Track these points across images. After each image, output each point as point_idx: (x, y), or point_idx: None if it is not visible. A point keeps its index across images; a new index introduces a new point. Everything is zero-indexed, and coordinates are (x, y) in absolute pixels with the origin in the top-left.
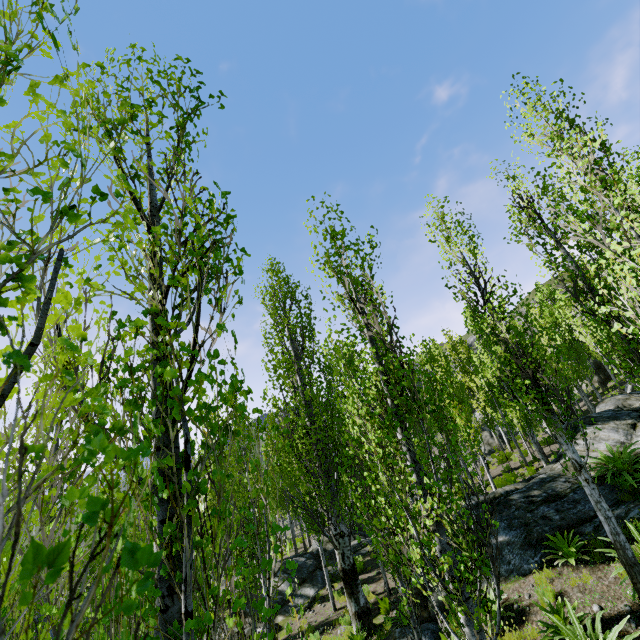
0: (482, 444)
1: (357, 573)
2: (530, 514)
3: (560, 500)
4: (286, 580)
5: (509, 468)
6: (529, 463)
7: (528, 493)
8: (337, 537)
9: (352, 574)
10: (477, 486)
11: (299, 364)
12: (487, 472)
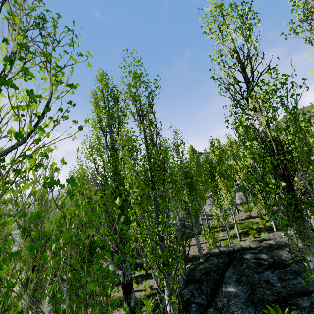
0: (238, 198)
1: (132, 286)
2: (257, 275)
3: (283, 269)
4: (112, 264)
5: (250, 216)
6: (263, 217)
7: (258, 255)
8: (122, 262)
9: (128, 287)
10: (229, 224)
11: (113, 147)
12: (235, 222)
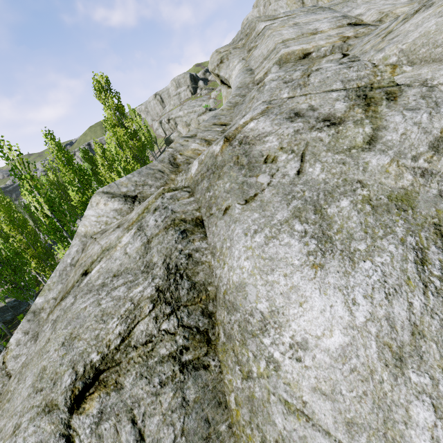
0: None
1: None
2: None
3: None
4: None
5: None
6: None
7: None
8: None
9: None
10: None
11: None
12: None
